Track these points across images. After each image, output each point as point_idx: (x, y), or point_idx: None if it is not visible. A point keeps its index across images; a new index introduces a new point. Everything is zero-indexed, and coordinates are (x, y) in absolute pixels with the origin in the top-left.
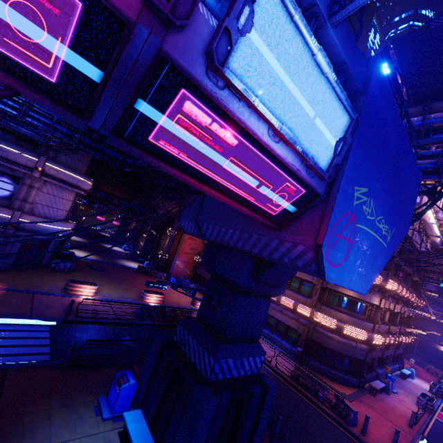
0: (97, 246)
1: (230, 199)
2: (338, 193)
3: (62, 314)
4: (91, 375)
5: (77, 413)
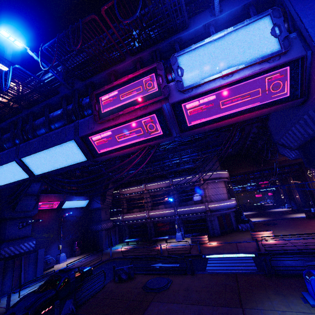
0: (264, 212)
1: (243, 115)
2: (314, 40)
3: (256, 250)
4: (290, 280)
5: (288, 299)
